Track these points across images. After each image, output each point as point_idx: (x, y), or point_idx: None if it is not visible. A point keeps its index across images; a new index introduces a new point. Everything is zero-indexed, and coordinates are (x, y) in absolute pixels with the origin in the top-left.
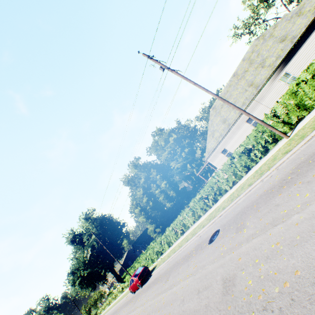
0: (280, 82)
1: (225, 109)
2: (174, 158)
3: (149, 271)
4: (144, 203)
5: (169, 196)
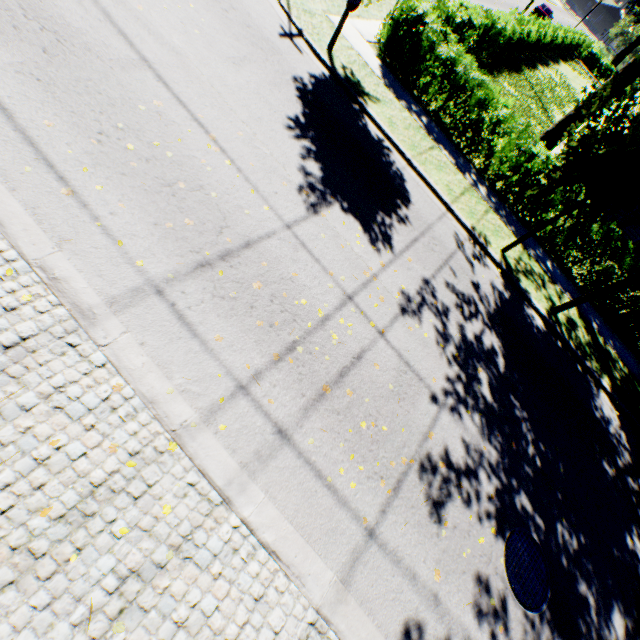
0: None
1: None
2: None
3: None
4: None
5: None
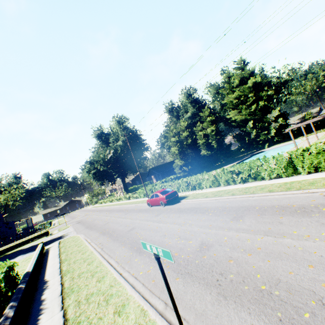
0: None
1: None
2: (239, 107)
3: (177, 197)
4: (182, 137)
5: (210, 144)
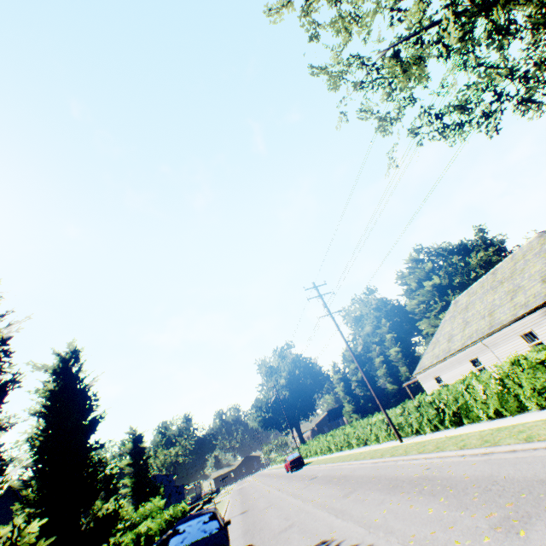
0: (521, 339)
1: (459, 319)
2: (425, 315)
3: (302, 463)
4: (352, 370)
5: (395, 373)
